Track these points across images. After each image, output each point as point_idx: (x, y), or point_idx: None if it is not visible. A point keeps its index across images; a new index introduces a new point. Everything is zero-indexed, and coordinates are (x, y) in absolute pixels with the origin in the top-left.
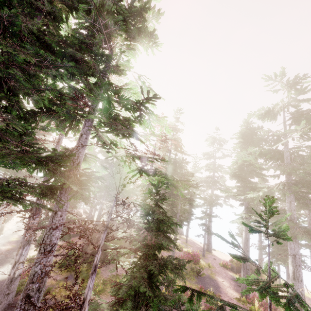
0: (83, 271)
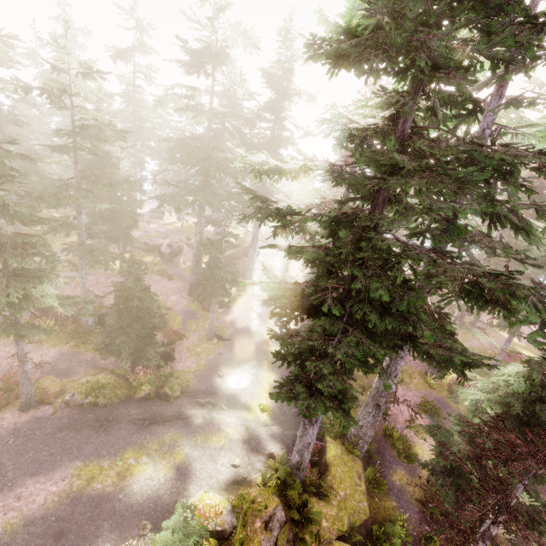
0: None
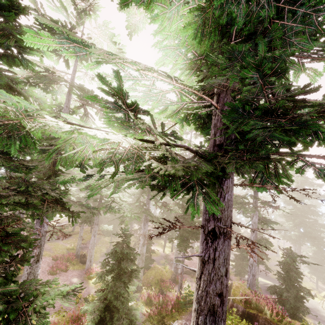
0: None
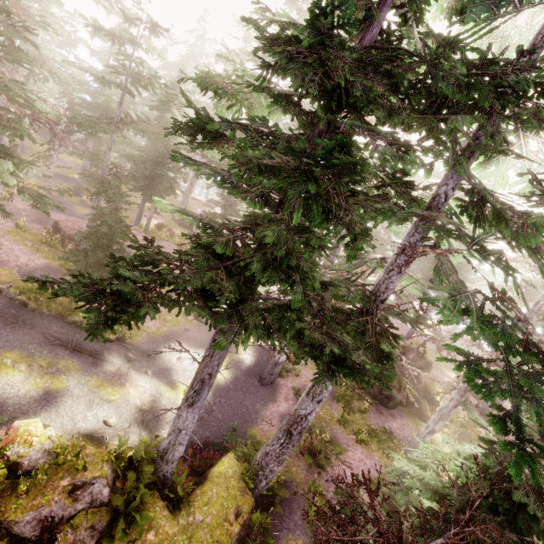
0: (346, 395)
